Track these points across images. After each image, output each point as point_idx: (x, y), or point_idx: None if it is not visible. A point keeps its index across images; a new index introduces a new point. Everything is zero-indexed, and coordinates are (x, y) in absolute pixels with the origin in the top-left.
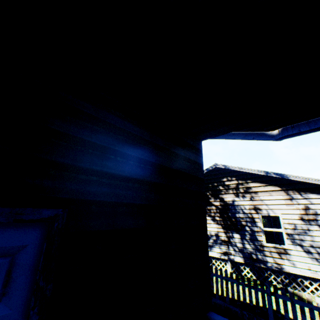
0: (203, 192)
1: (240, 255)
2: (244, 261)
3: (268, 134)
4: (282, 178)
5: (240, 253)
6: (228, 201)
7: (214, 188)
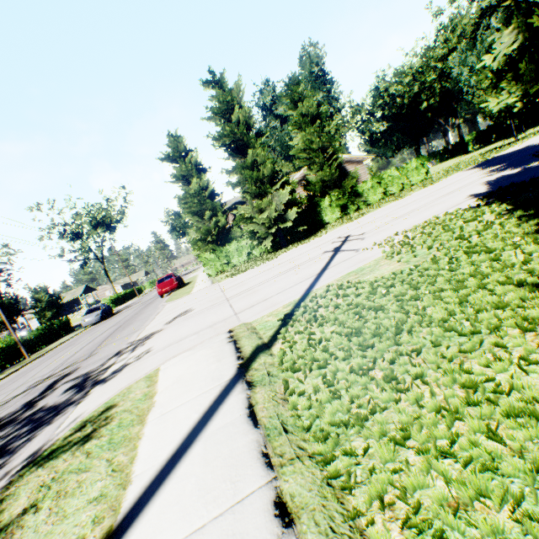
0: None
1: None
2: None
3: None
4: None
5: None
6: None
7: None
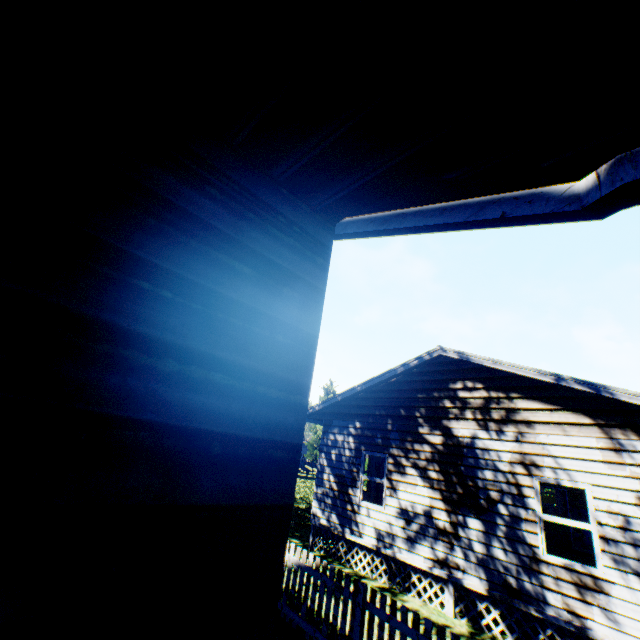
0: (304, 383)
1: (480, 573)
2: (488, 592)
3: (558, 195)
4: (598, 395)
5: (479, 568)
6: (462, 436)
7: (433, 404)
